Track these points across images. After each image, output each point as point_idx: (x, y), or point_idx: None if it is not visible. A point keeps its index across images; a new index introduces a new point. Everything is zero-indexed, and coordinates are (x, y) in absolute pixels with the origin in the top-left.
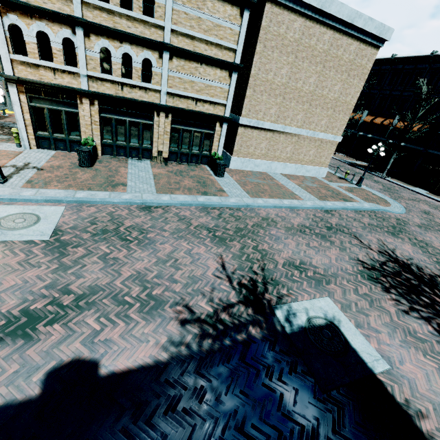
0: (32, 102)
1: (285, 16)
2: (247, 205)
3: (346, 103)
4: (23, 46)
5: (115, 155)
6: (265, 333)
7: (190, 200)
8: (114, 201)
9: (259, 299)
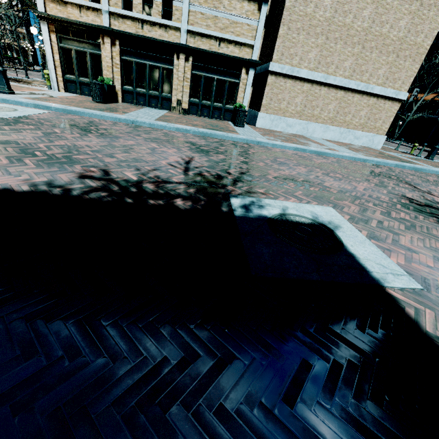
0: (62, 43)
1: None
2: (258, 141)
3: (416, 45)
4: None
5: (135, 104)
6: (196, 208)
7: (189, 128)
8: (102, 115)
9: (215, 187)
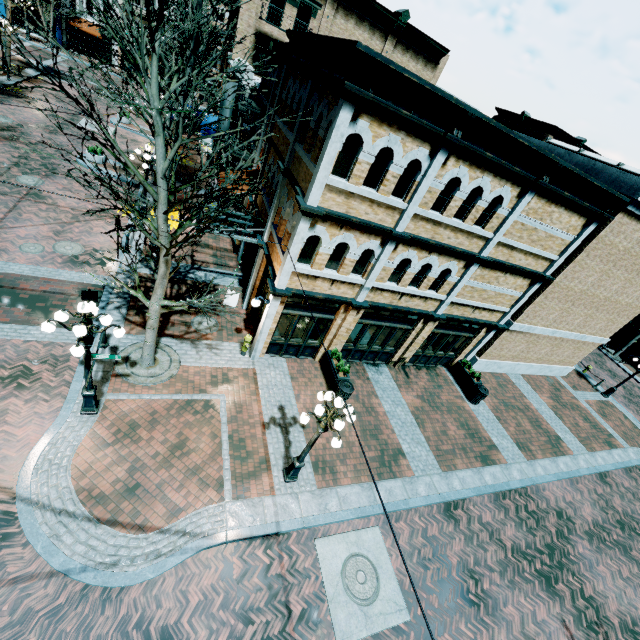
0: (285, 308)
1: (630, 226)
2: (533, 483)
3: (636, 307)
4: (309, 253)
5: (348, 359)
6: None
7: (480, 483)
8: (417, 505)
9: None
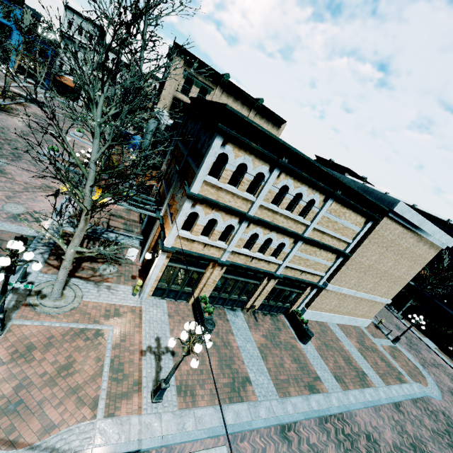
0: (169, 261)
1: (392, 225)
2: (348, 409)
3: (405, 279)
4: (190, 224)
5: (213, 304)
6: None
7: (308, 408)
8: (258, 427)
9: None
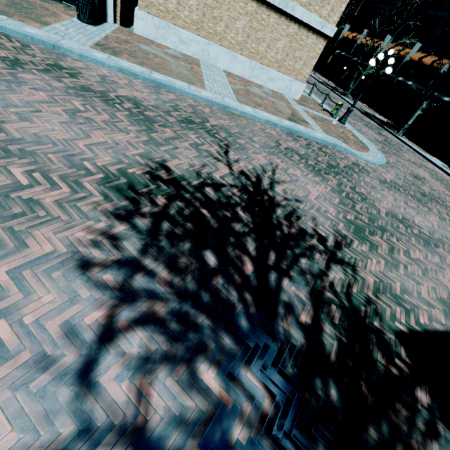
0: None
1: None
2: (54, 44)
3: None
4: None
5: None
6: None
7: None
8: None
9: None
